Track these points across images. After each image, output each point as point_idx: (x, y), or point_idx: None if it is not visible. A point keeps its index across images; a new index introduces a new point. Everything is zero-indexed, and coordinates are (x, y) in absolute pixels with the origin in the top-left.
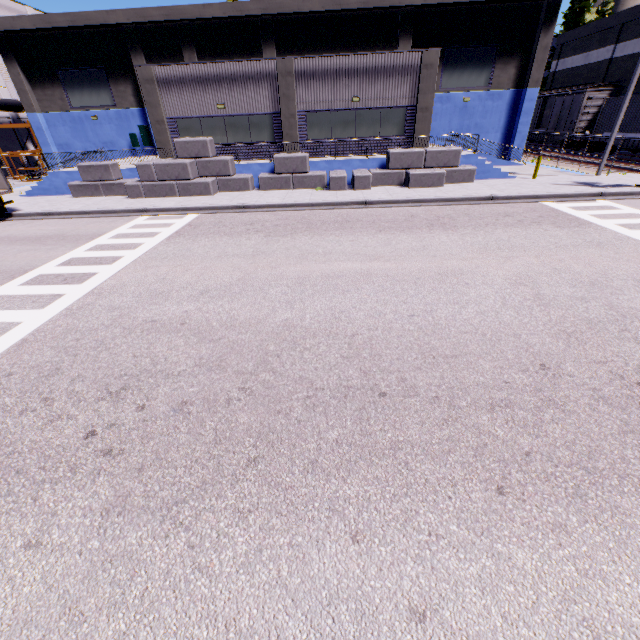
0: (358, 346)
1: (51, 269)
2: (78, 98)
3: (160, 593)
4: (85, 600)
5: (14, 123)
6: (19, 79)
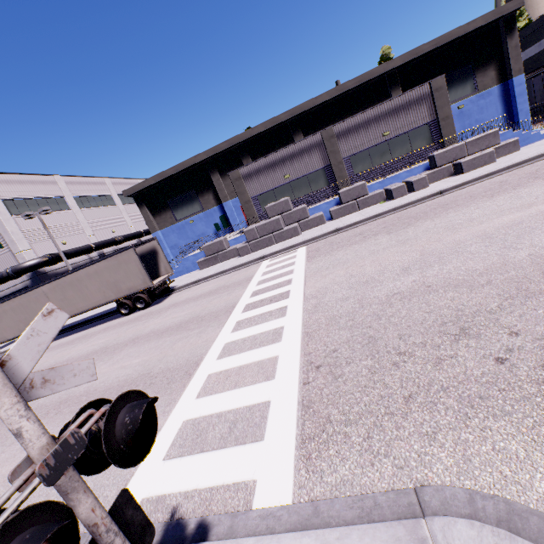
0: None
1: (249, 300)
2: (180, 213)
3: None
4: None
5: None
6: (147, 215)
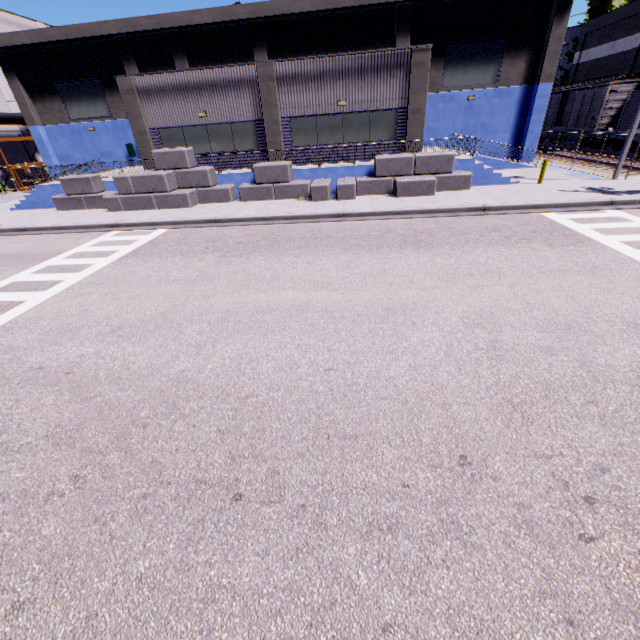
0: (244, 415)
1: None
2: (76, 110)
3: None
4: None
5: (23, 136)
6: (20, 93)
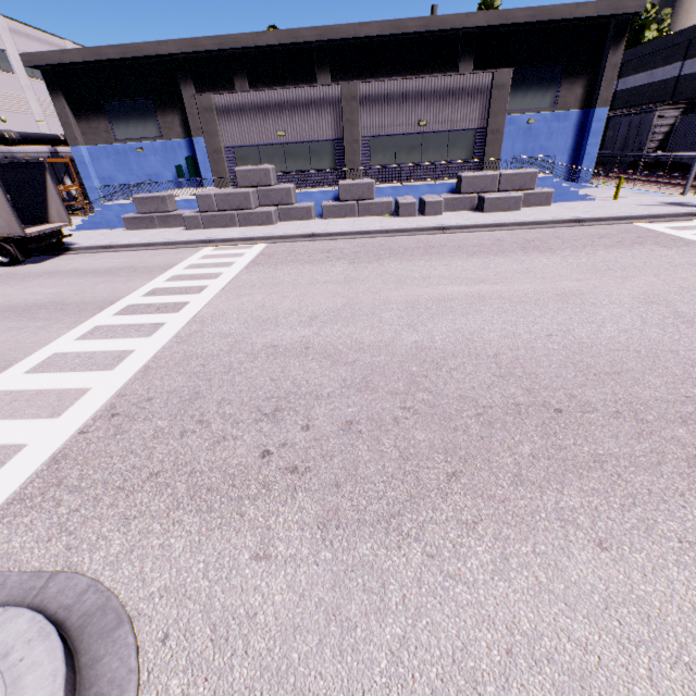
0: (507, 365)
1: (138, 299)
2: (123, 130)
3: (421, 599)
4: (345, 607)
5: (52, 158)
6: (64, 112)
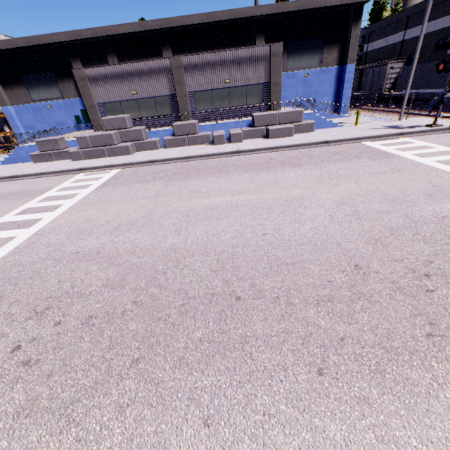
0: (223, 261)
1: (10, 218)
2: (37, 94)
3: None
4: None
5: None
6: None
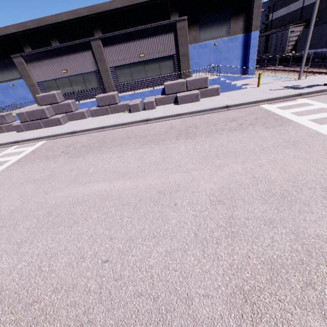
0: None
1: None
2: (2, 76)
3: None
4: None
5: None
6: None
